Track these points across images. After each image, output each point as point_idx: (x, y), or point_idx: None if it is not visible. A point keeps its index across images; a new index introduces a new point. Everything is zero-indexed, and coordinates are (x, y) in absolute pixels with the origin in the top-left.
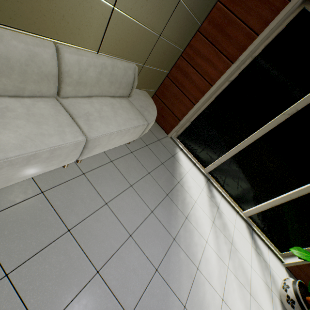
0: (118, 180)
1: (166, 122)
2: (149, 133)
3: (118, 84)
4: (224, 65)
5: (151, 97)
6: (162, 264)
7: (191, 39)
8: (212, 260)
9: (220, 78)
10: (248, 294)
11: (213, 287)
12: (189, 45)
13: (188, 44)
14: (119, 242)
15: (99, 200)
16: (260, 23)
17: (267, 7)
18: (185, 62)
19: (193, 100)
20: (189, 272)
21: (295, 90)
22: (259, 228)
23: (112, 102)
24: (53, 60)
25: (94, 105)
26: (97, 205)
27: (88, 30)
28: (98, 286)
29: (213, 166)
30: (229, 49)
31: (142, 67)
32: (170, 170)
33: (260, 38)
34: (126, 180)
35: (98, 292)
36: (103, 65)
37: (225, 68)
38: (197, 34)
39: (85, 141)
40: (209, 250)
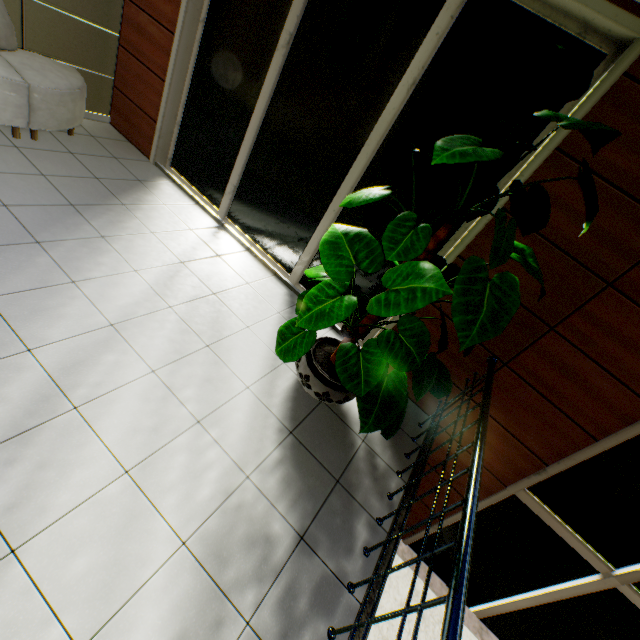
0: None
1: (143, 136)
2: (94, 146)
3: None
4: None
5: (111, 94)
6: None
7: None
8: (131, 289)
9: (179, 15)
10: (200, 344)
11: (98, 308)
12: None
13: None
14: None
15: None
16: None
17: None
18: (134, 7)
19: (163, 75)
20: (44, 278)
21: (281, 2)
22: None
23: None
24: None
25: None
26: None
27: None
28: None
29: (227, 198)
30: None
31: None
32: (112, 189)
33: None
34: None
35: None
36: None
37: None
38: None
39: None
40: (133, 279)
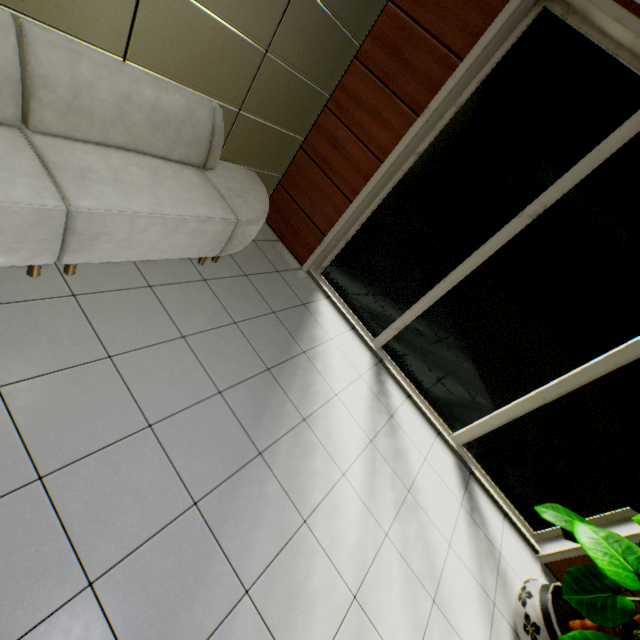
0: (155, 322)
1: (300, 241)
2: (258, 256)
3: (174, 133)
4: (404, 120)
5: (273, 189)
6: (214, 495)
7: (343, 75)
8: (349, 512)
9: (397, 147)
10: (427, 600)
11: (336, 567)
12: (340, 85)
13: (339, 83)
14: (116, 432)
15: (94, 348)
16: (465, 36)
17: (475, 6)
18: (334, 119)
19: (350, 194)
20: (281, 524)
21: (539, 168)
22: (487, 473)
23: (158, 166)
24: (8, 46)
25: (109, 159)
26: (85, 355)
27: (94, 6)
28: (30, 505)
29: (391, 332)
30: (411, 90)
31: (236, 115)
32: (289, 327)
33: (466, 64)
34: (175, 325)
35: (25, 518)
36: (133, 85)
37: (406, 127)
38: (354, 63)
39: (68, 215)
40: (346, 492)
